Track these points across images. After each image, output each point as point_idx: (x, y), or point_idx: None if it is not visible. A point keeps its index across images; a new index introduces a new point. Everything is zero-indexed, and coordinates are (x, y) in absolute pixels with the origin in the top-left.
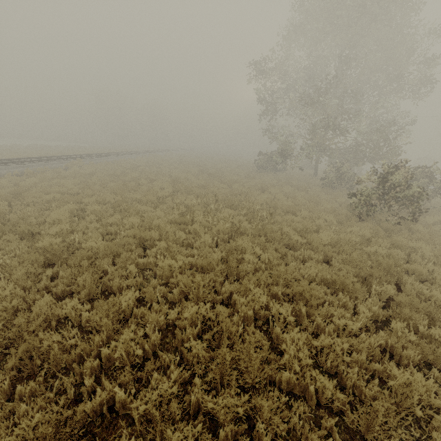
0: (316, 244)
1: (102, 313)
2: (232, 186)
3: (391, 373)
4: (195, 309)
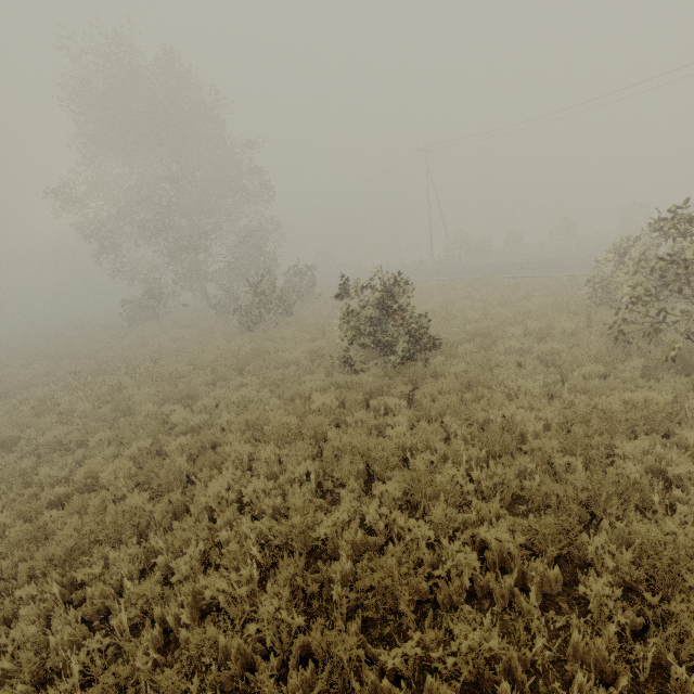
0: (201, 364)
1: (5, 481)
2: (97, 356)
3: (235, 396)
4: (98, 438)
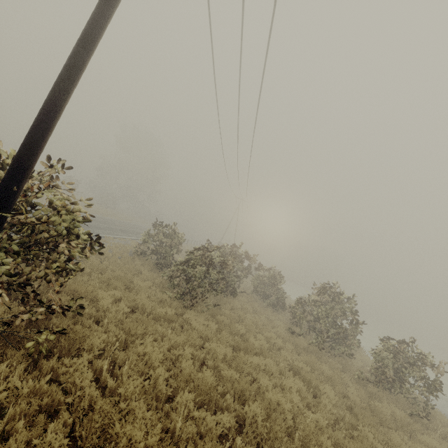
0: None
1: None
2: None
3: None
4: None
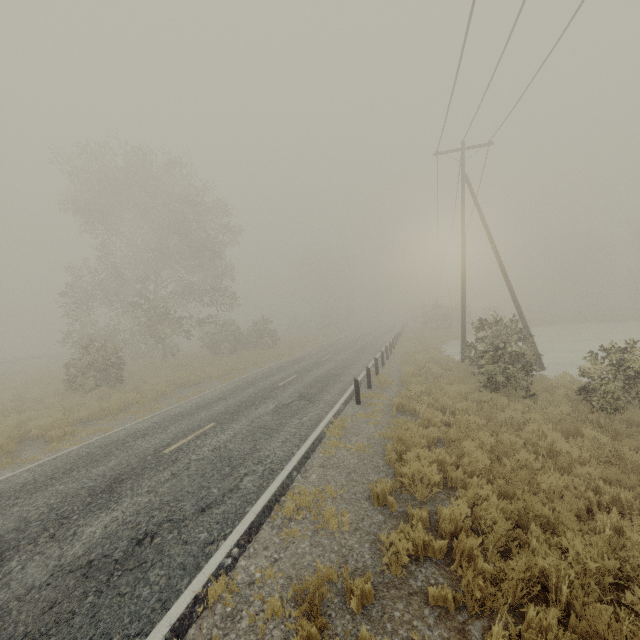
0: None
1: None
2: None
3: None
4: None
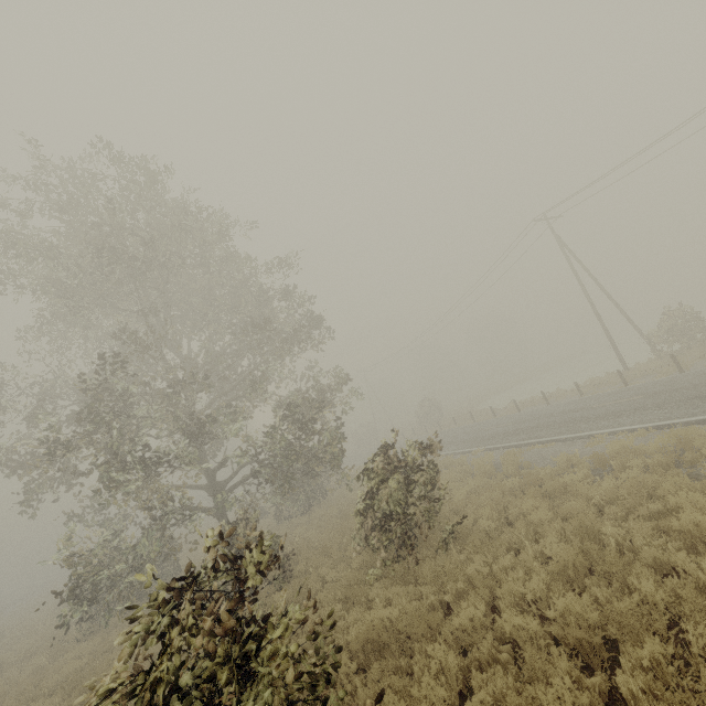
0: None
1: None
2: None
3: None
4: None
